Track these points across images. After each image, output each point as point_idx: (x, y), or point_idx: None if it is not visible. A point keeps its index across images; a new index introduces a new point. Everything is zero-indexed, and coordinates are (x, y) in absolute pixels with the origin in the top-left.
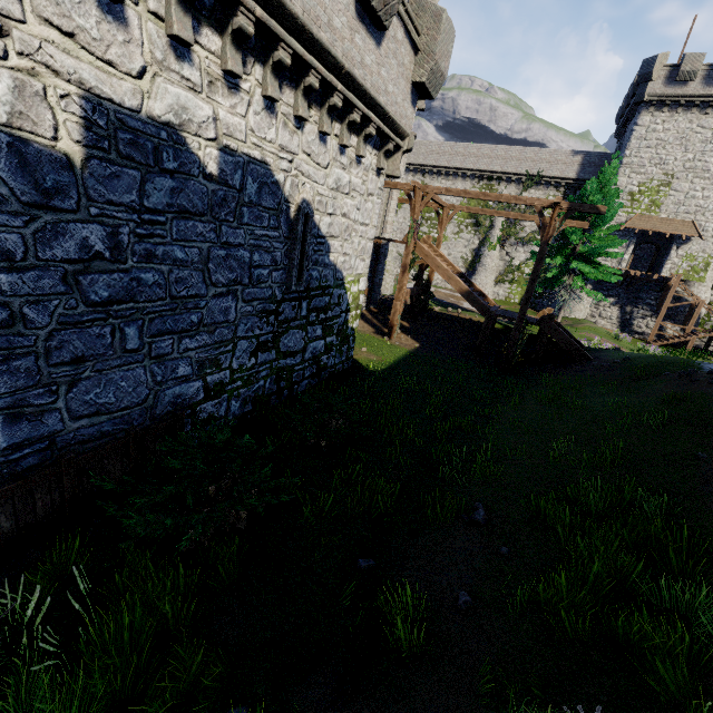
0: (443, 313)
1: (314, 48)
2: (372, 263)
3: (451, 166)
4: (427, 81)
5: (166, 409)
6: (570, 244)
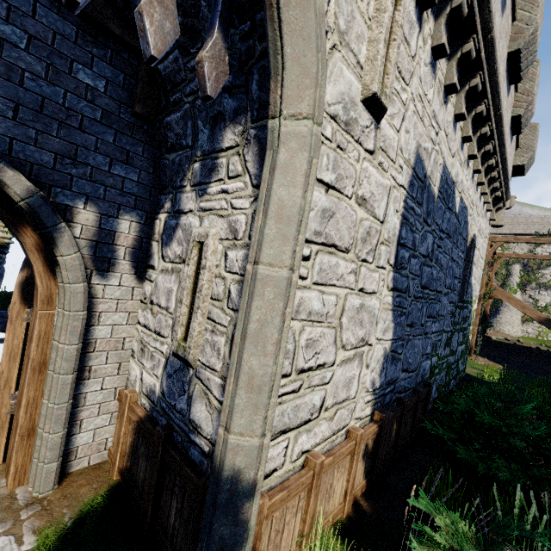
0: (504, 341)
1: (499, 143)
2: None
3: None
4: (526, 164)
5: (419, 379)
6: None
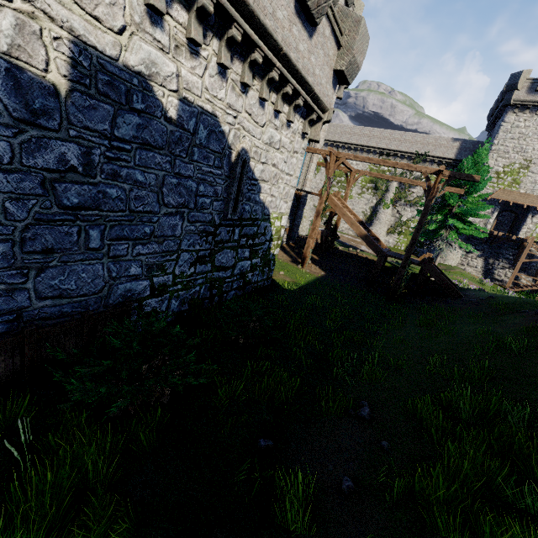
0: (345, 251)
1: (260, 31)
2: (293, 209)
3: (359, 144)
4: (345, 70)
5: (118, 300)
6: (448, 206)
